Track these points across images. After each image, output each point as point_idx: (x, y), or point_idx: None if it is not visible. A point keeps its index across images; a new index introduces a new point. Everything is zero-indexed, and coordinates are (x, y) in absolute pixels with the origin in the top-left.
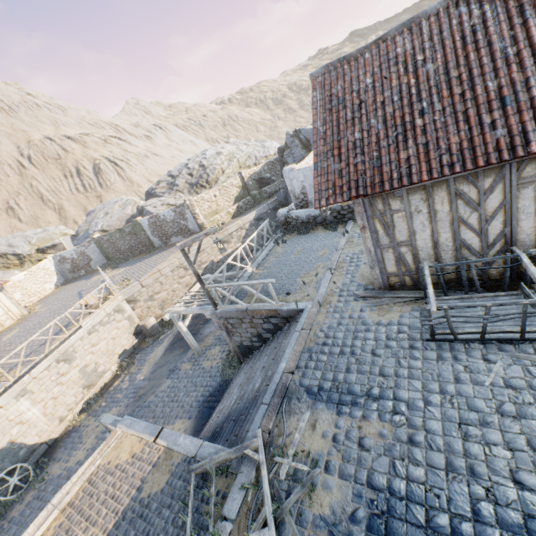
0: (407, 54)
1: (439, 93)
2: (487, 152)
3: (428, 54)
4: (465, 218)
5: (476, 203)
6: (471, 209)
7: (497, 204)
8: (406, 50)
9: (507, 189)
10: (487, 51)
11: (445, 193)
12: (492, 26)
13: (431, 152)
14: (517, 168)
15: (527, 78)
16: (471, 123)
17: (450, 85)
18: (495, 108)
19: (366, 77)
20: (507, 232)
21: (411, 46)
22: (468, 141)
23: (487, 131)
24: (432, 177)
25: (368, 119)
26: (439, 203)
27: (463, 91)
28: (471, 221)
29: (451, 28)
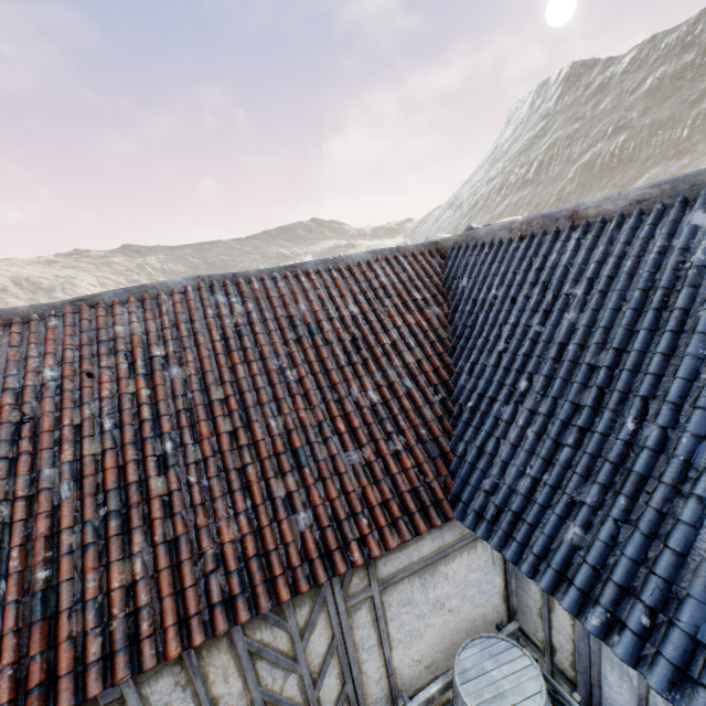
0: (136, 339)
1: (196, 424)
2: (292, 563)
3: (173, 348)
4: (277, 689)
5: (291, 655)
6: (284, 670)
7: (325, 647)
8: (134, 333)
9: (336, 619)
10: (261, 366)
11: (230, 653)
12: (262, 332)
13: (187, 567)
14: (341, 581)
15: (320, 421)
16: (257, 496)
17: (214, 414)
18: (288, 468)
19: (46, 364)
20: (351, 689)
21: (145, 327)
22: (256, 534)
23: (285, 516)
24: (192, 642)
25: (38, 465)
26: (220, 680)
27: (236, 428)
28: (289, 691)
29: (207, 318)
